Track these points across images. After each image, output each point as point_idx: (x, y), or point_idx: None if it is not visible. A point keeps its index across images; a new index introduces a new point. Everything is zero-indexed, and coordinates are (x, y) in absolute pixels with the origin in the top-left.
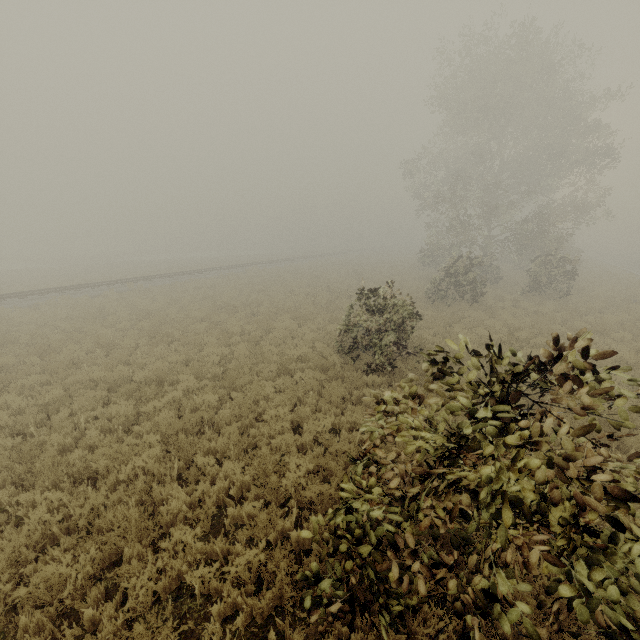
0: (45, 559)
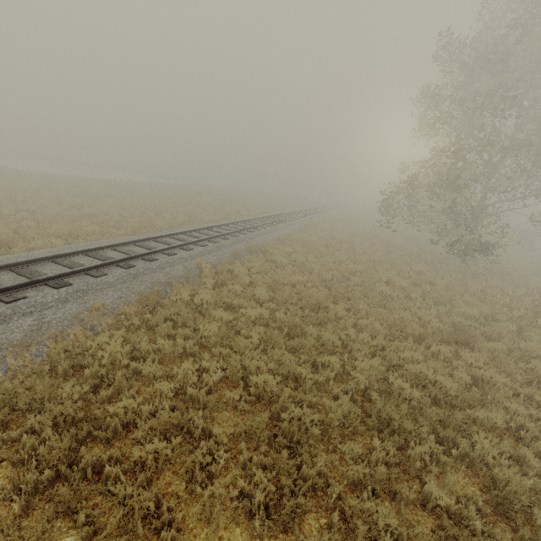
0: None
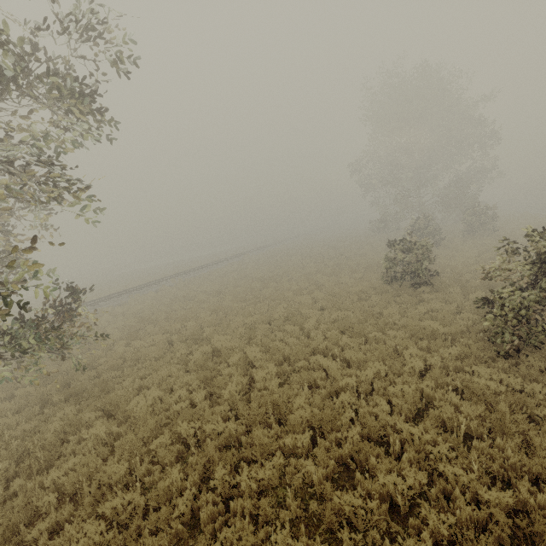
0: (348, 375)
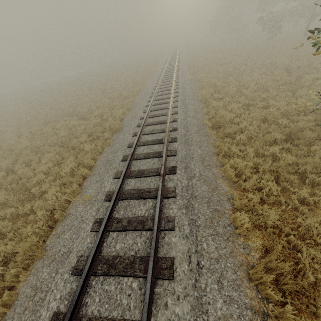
0: None
